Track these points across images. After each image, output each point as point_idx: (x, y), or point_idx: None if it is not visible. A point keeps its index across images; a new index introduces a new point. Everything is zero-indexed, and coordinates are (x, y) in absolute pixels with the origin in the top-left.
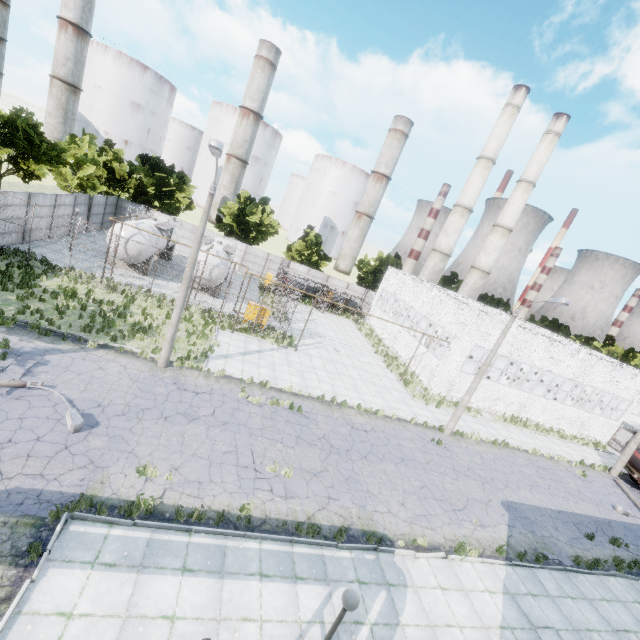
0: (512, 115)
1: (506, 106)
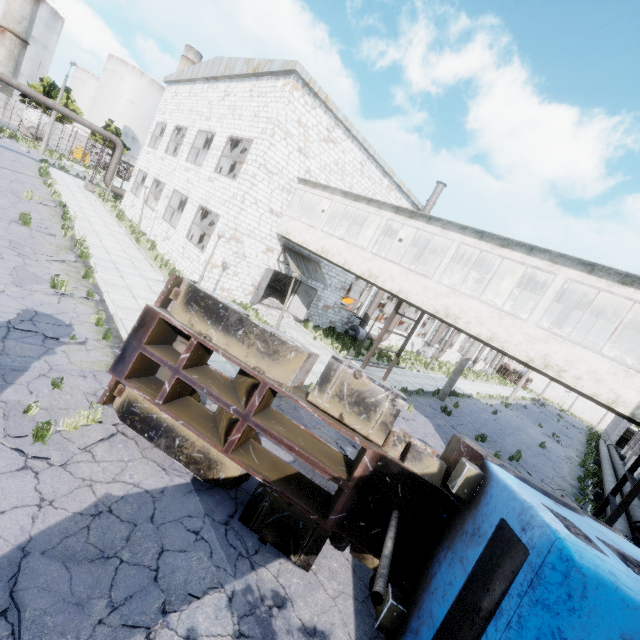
0: None
1: None
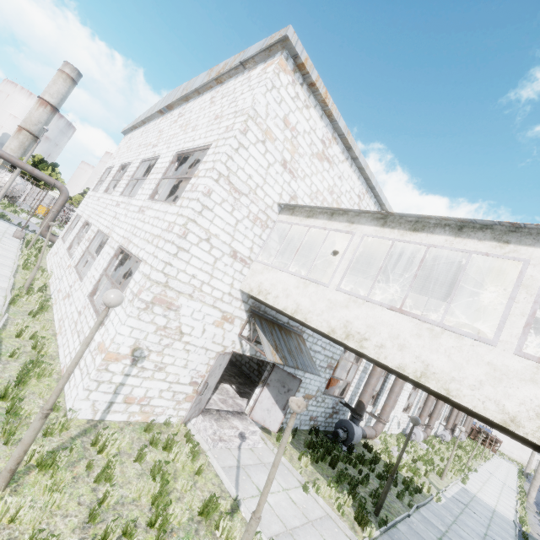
0: None
1: None
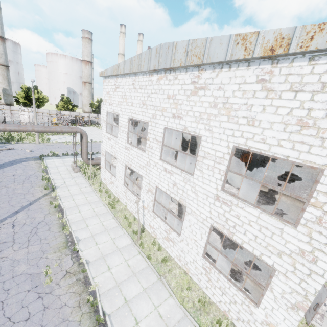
0: (123, 36)
1: (120, 33)
